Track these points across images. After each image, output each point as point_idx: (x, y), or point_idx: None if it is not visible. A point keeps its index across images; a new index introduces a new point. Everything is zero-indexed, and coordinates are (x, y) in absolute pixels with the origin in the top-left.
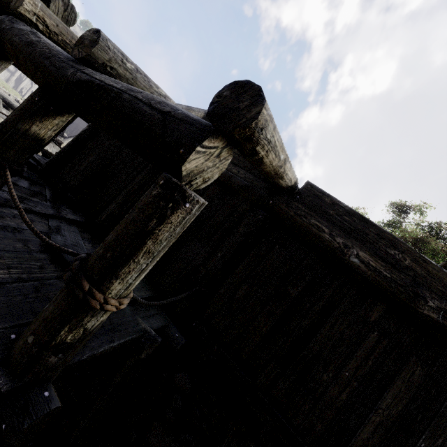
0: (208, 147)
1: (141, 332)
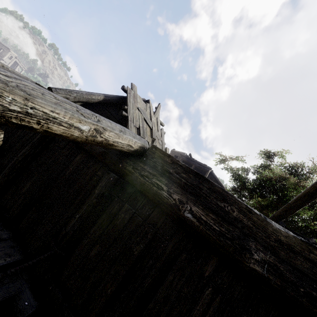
0: None
1: None
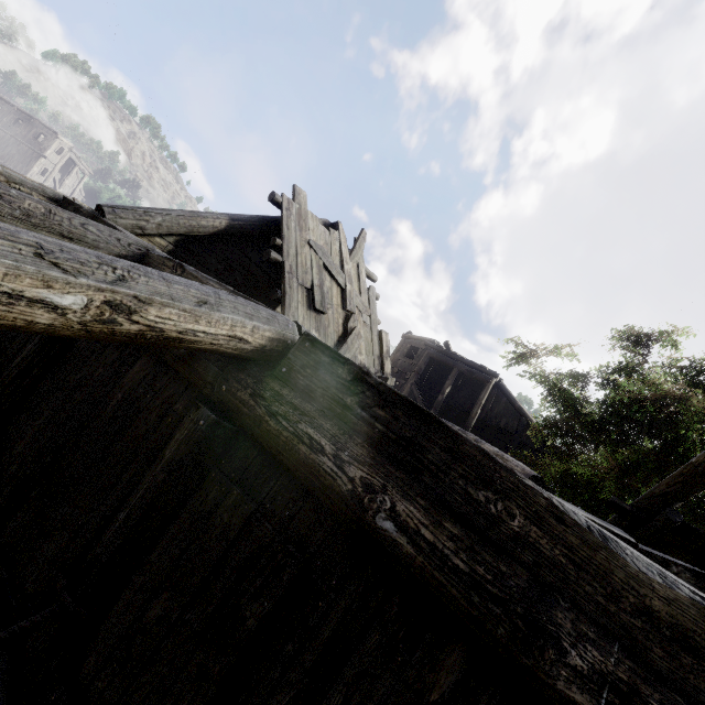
0: None
1: None
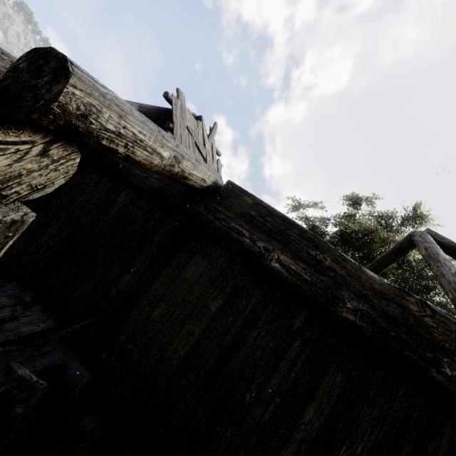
0: (5, 142)
1: (12, 383)
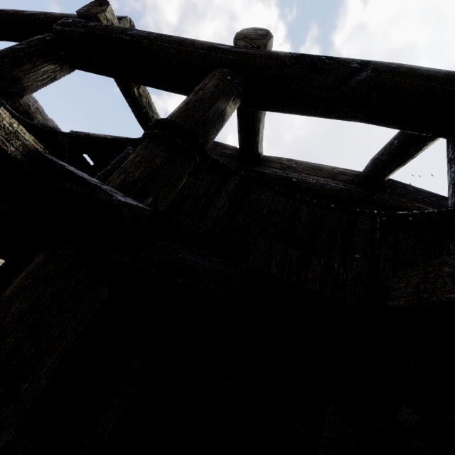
0: None
1: None
